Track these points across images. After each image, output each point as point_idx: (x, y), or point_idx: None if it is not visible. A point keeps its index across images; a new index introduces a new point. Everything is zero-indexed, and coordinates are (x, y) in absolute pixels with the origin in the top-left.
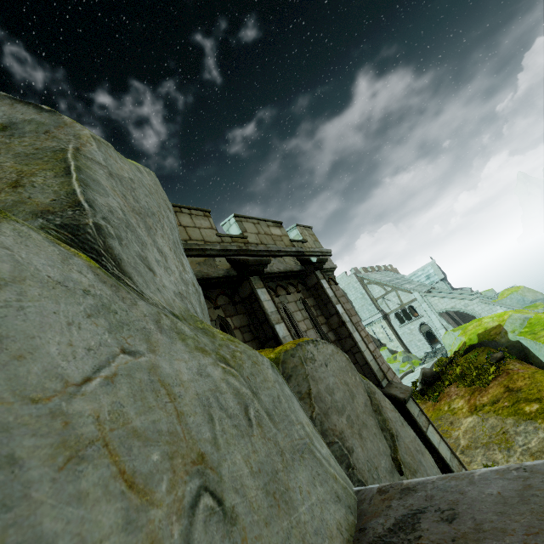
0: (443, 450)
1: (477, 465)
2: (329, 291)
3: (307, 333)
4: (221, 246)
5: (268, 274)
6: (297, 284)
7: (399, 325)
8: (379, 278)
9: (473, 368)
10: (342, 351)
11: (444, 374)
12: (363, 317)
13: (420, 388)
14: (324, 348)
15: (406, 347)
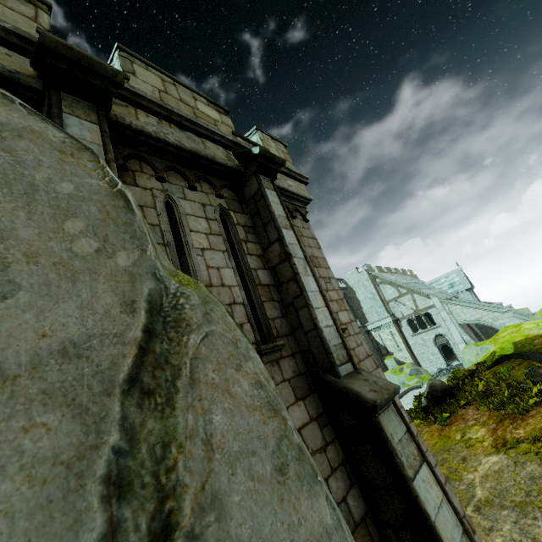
0: (445, 526)
1: (502, 538)
2: (277, 207)
3: (204, 253)
4: (18, 30)
5: (147, 136)
6: (220, 185)
7: (411, 333)
8: (394, 279)
9: (505, 386)
10: (109, 171)
11: (459, 390)
12: (370, 320)
13: (424, 404)
14: None
15: (417, 359)
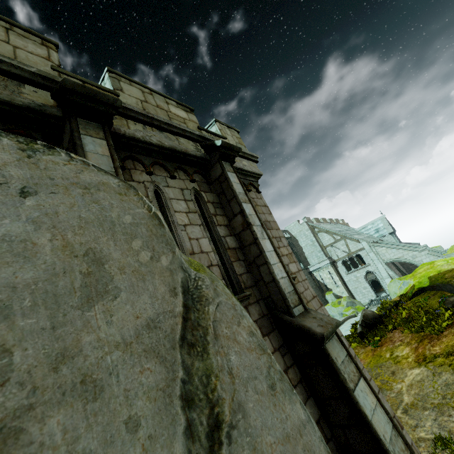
0: (379, 423)
1: (425, 432)
2: (237, 186)
3: (186, 228)
4: (41, 72)
5: (137, 141)
6: (192, 172)
7: (346, 272)
8: (330, 228)
9: (423, 312)
10: (145, 199)
11: (387, 318)
12: (312, 263)
13: (359, 330)
14: (66, 166)
15: (351, 293)
